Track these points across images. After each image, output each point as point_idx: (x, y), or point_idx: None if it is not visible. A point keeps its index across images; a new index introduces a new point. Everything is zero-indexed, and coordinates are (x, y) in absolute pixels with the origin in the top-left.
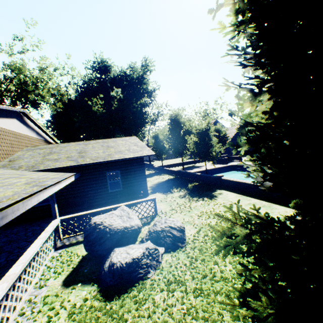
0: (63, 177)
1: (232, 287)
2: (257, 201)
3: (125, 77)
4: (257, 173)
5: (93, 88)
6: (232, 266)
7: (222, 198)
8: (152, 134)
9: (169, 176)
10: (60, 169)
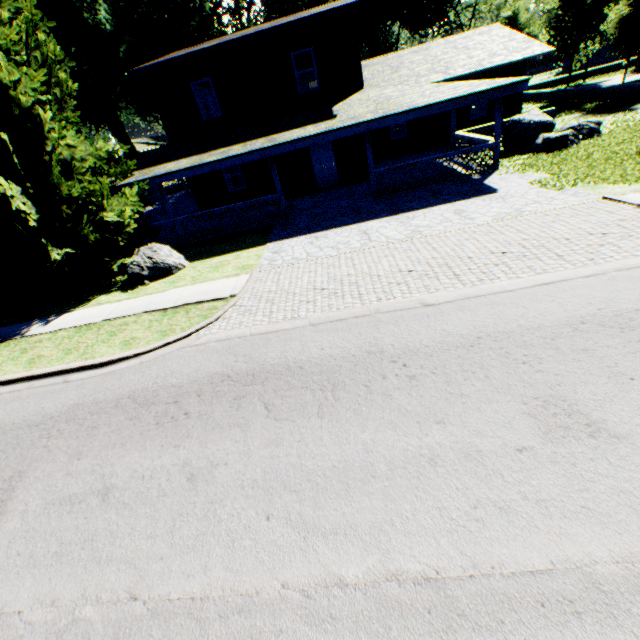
0: None
1: None
2: None
3: None
4: None
5: None
6: None
7: None
8: (504, 14)
9: (534, 106)
10: None
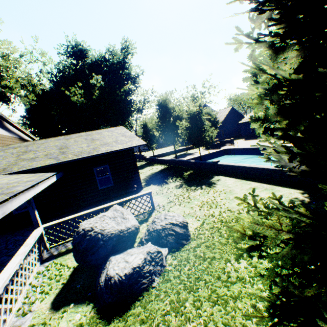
0: (41, 179)
1: (260, 297)
2: (258, 185)
3: (104, 62)
4: (275, 155)
5: (69, 76)
6: (247, 262)
7: (221, 184)
8: (140, 123)
9: (162, 166)
10: (39, 169)
